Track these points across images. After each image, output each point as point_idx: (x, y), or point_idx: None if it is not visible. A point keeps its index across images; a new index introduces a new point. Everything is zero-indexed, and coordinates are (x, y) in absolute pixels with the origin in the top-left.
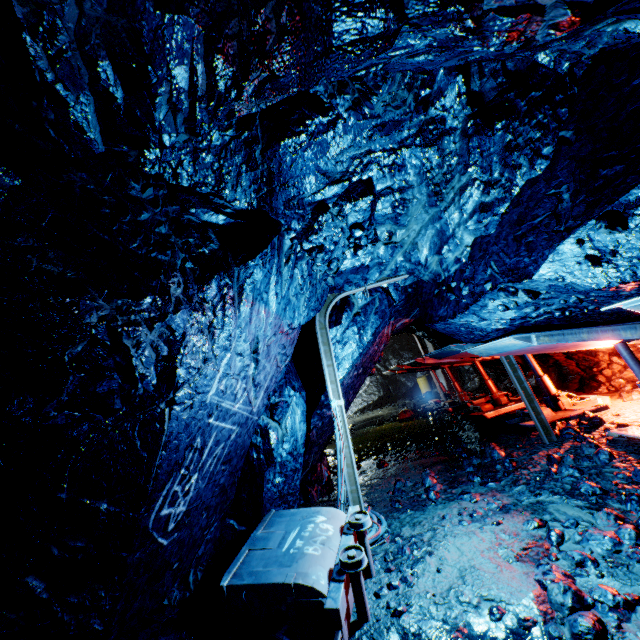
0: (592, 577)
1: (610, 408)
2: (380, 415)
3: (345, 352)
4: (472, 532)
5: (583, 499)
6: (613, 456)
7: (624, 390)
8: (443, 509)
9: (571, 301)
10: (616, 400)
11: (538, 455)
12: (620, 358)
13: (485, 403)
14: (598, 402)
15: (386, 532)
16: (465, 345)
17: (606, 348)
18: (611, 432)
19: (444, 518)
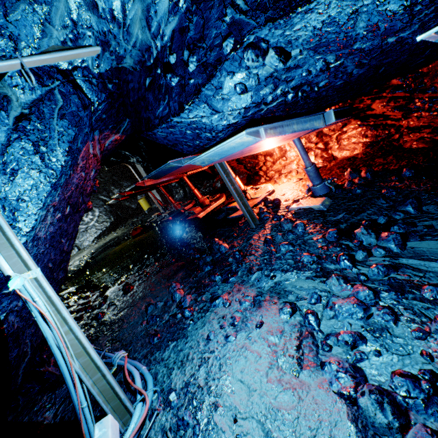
0: (372, 358)
1: (275, 191)
2: (116, 237)
3: (20, 188)
4: (244, 348)
5: (308, 269)
6: (306, 225)
7: (275, 178)
8: (204, 327)
9: (319, 68)
10: (274, 185)
11: (254, 239)
12: (271, 157)
13: (196, 207)
14: (269, 189)
15: (155, 392)
16: (182, 159)
17: (263, 152)
18: (293, 208)
19: (210, 340)
